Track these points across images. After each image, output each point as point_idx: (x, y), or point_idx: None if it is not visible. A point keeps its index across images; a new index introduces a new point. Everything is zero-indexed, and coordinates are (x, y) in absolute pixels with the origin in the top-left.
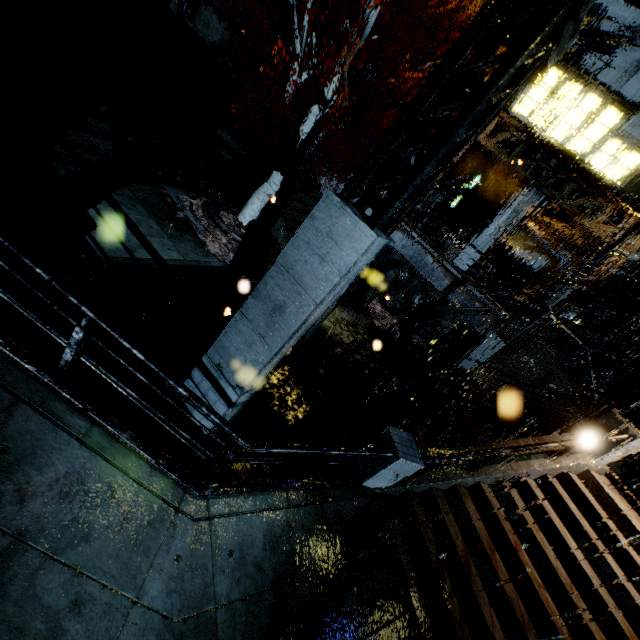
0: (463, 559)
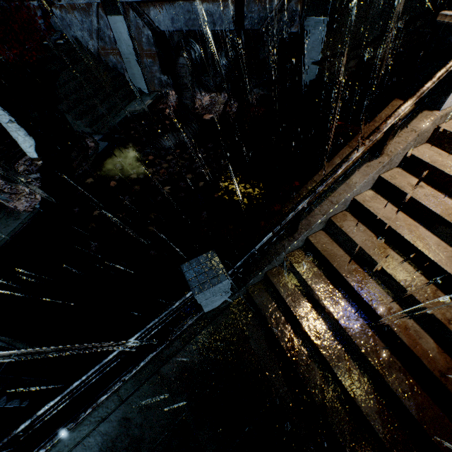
0: (309, 328)
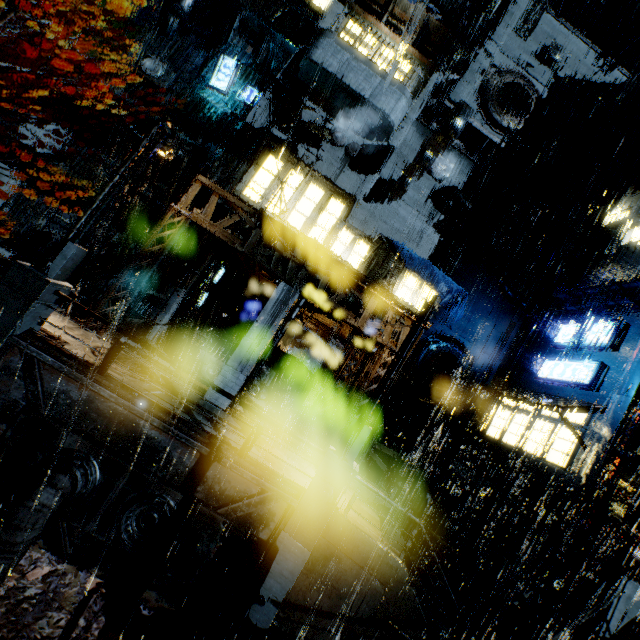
0: None
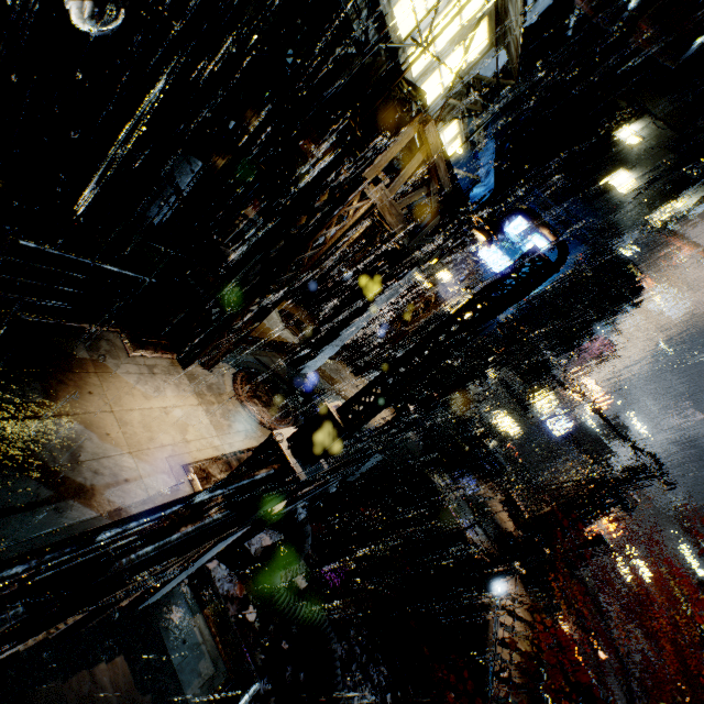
0: None
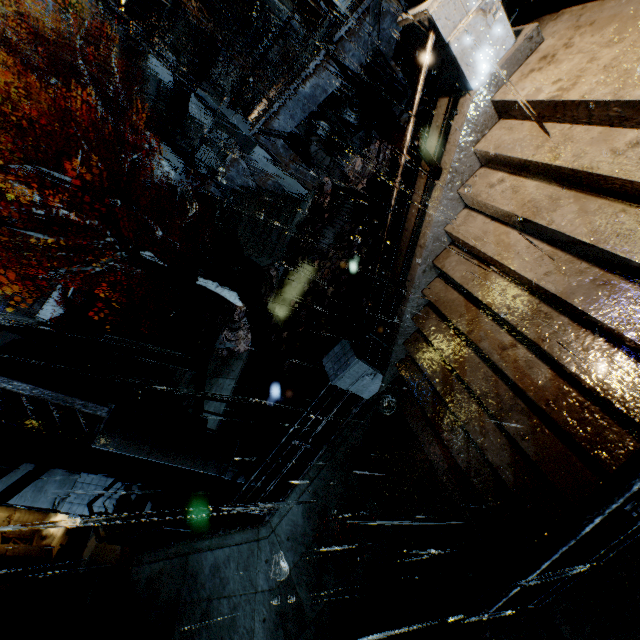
0: (442, 390)
